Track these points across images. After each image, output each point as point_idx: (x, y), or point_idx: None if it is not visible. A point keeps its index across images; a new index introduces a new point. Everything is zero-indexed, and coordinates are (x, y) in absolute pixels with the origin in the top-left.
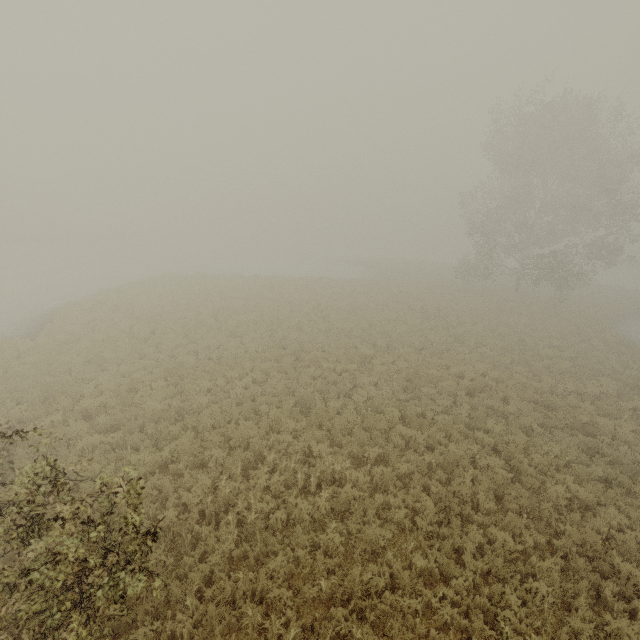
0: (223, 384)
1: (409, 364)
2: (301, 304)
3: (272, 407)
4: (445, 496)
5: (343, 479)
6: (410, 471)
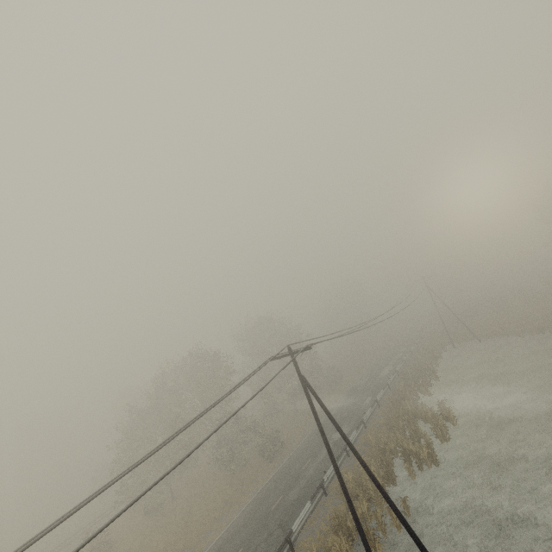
0: None
1: None
2: None
3: None
4: None
5: None
6: None
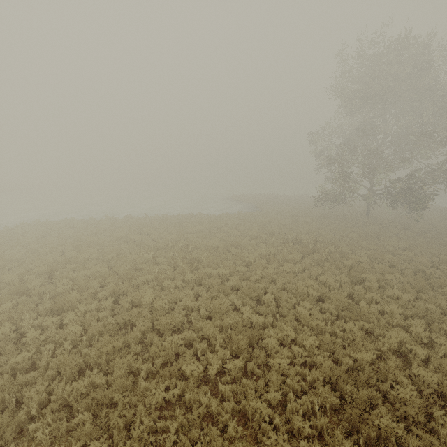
0: None
1: (320, 341)
2: (168, 246)
3: None
4: None
5: None
6: None
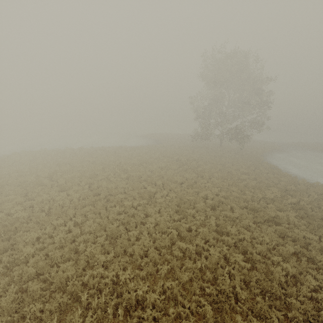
0: (50, 231)
1: (177, 194)
2: (109, 163)
3: (89, 244)
4: (215, 294)
5: (144, 299)
6: (189, 277)
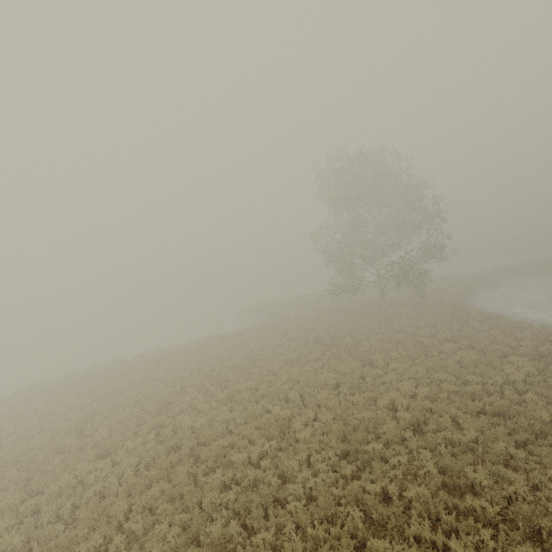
0: None
1: (334, 413)
2: (193, 374)
3: None
4: None
5: None
6: None
